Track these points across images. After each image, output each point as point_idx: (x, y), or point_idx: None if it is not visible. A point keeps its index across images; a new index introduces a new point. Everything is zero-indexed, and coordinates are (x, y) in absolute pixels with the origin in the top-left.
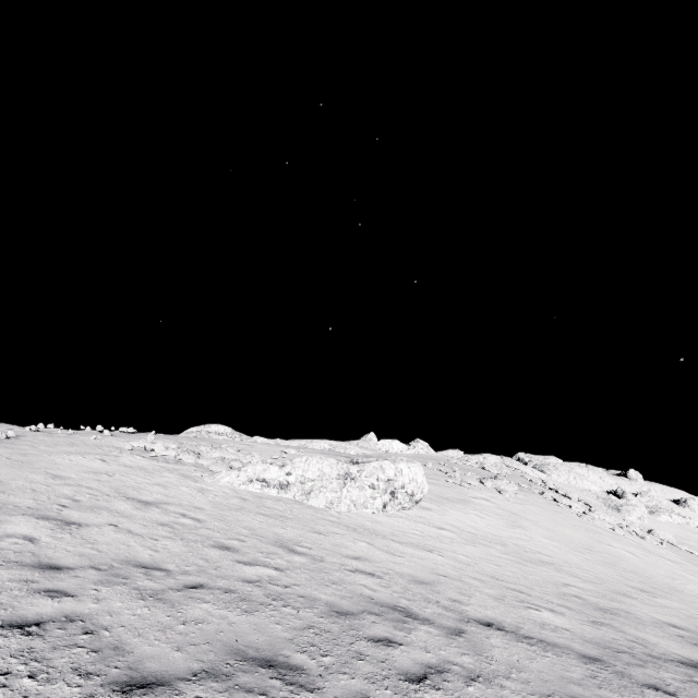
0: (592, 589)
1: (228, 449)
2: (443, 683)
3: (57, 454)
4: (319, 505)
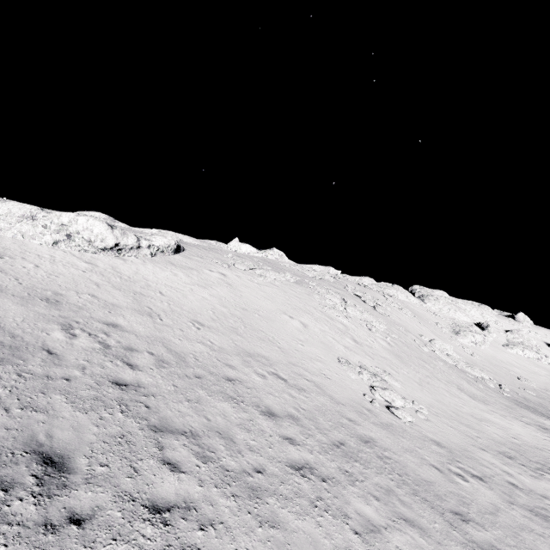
0: (116, 303)
1: None
2: None
3: None
4: None
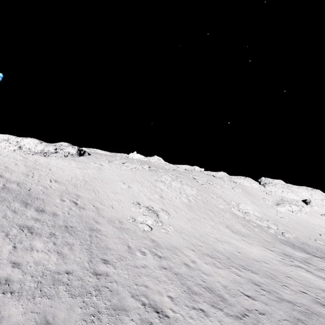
0: (15, 170)
1: None
2: None
3: None
4: None
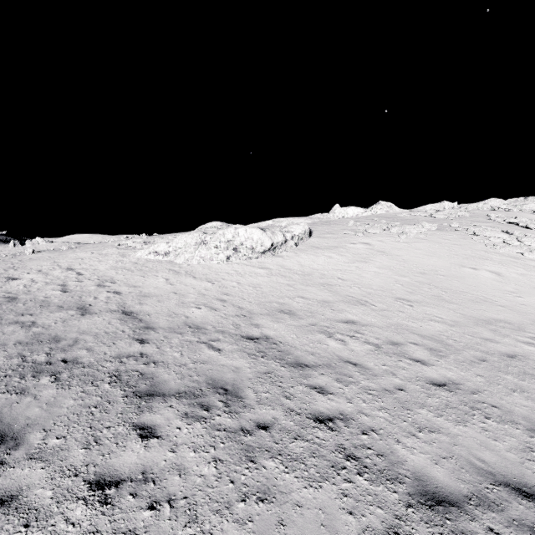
0: (324, 300)
1: (169, 237)
2: (4, 326)
3: (76, 253)
4: (179, 262)
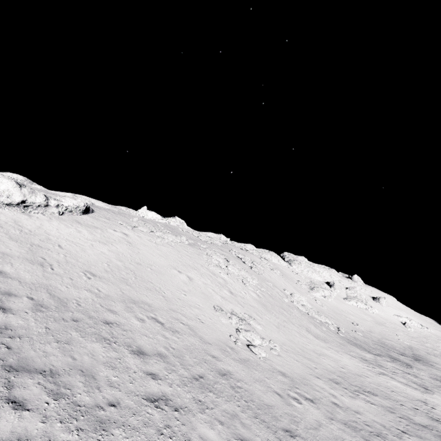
0: (7, 252)
1: None
2: None
3: None
4: None
